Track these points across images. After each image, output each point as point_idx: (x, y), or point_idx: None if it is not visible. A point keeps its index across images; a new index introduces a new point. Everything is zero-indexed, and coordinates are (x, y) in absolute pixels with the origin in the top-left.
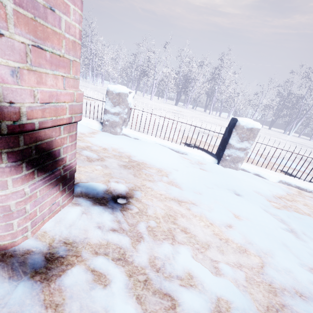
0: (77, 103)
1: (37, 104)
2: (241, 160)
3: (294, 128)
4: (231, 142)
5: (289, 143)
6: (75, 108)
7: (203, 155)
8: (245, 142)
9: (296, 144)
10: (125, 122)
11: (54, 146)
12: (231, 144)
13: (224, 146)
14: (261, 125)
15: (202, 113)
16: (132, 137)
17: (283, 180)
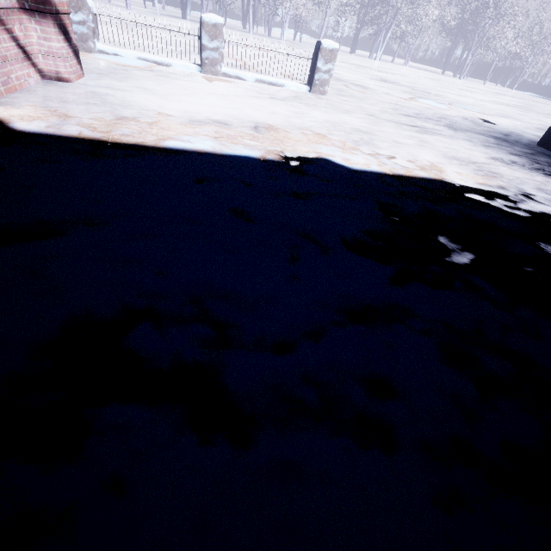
0: (67, 1)
1: (58, 0)
2: (219, 62)
3: (382, 45)
4: (203, 42)
5: (350, 67)
6: (67, 4)
7: (186, 64)
8: (215, 41)
9: (360, 68)
10: (96, 34)
11: (67, 27)
12: (205, 45)
13: (201, 50)
14: (222, 20)
15: (235, 32)
16: (110, 53)
17: (258, 78)
